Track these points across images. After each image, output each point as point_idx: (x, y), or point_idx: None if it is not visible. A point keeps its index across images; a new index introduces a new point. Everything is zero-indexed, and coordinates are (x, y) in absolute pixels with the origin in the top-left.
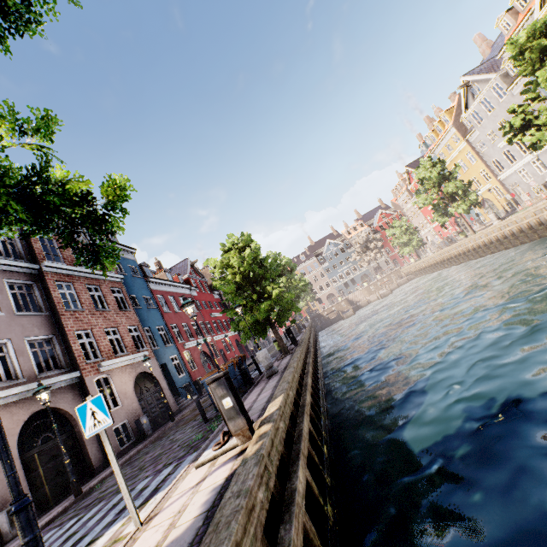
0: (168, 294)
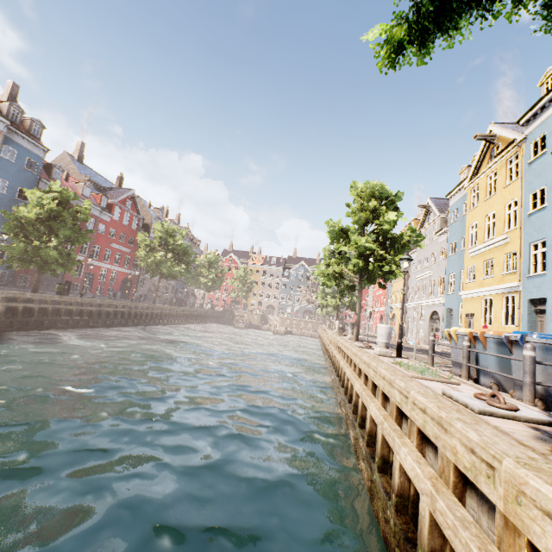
0: None
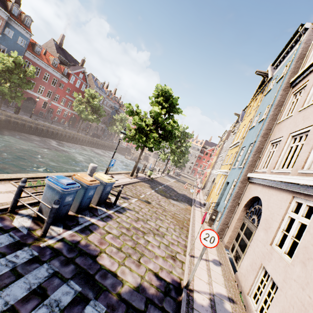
0: (38, 66)
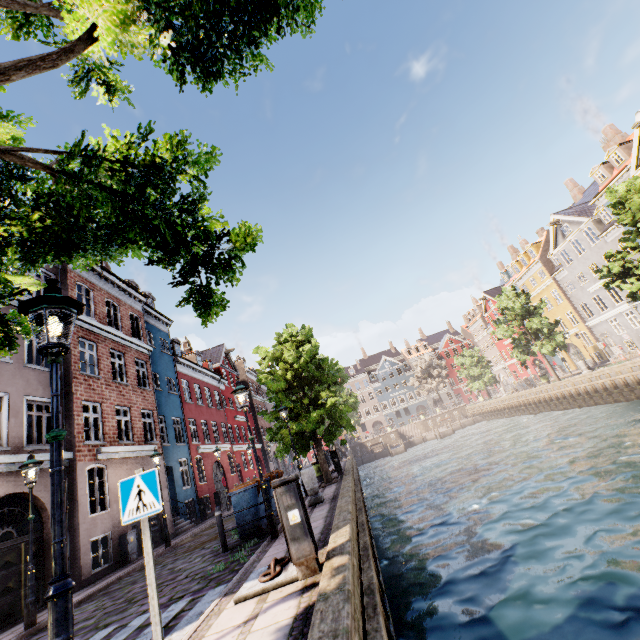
0: (194, 381)
